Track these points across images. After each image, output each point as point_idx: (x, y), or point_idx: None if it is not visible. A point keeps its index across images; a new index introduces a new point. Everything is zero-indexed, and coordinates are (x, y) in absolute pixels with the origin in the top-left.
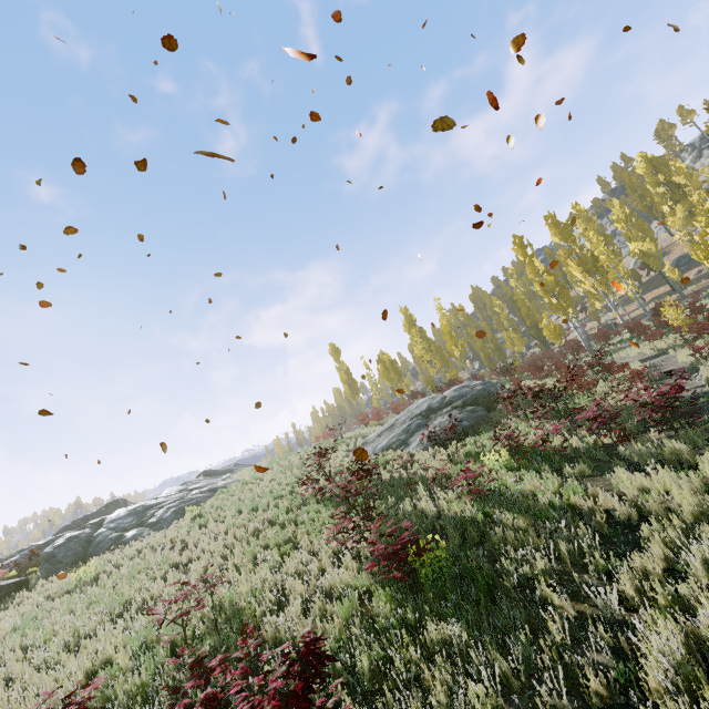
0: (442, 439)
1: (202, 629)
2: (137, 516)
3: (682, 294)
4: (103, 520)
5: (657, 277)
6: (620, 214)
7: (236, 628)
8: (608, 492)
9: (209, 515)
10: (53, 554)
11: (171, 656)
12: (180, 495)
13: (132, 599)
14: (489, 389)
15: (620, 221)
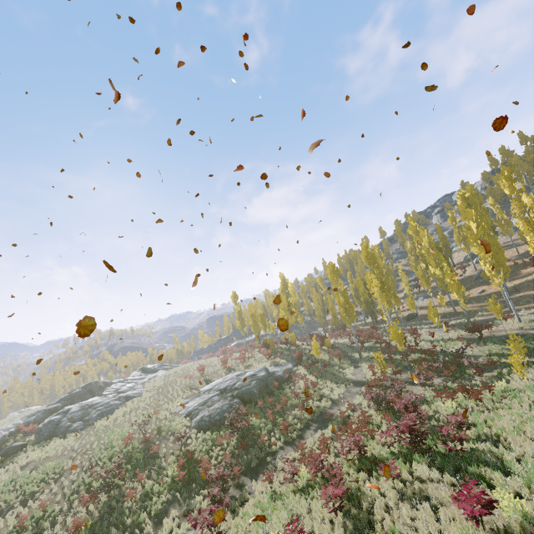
0: (202, 424)
1: (34, 523)
2: (83, 412)
3: (455, 311)
4: (69, 410)
5: (466, 280)
6: (426, 243)
7: (36, 531)
8: (164, 518)
9: (101, 431)
10: (41, 429)
11: (22, 531)
12: (110, 397)
13: (36, 489)
14: (251, 389)
15: (424, 248)
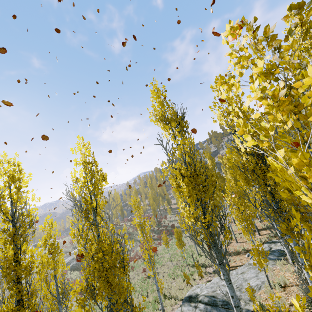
0: (73, 267)
1: None
2: None
3: None
4: None
5: None
6: None
7: None
8: None
9: None
10: None
11: None
12: None
13: None
14: None
15: None
